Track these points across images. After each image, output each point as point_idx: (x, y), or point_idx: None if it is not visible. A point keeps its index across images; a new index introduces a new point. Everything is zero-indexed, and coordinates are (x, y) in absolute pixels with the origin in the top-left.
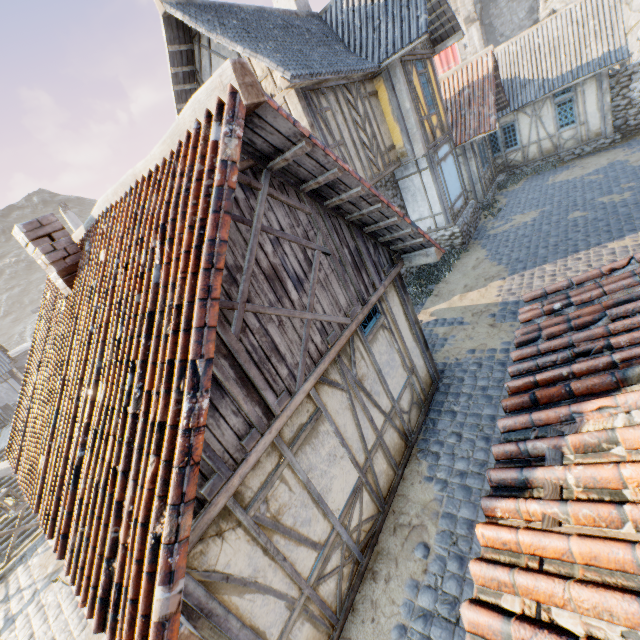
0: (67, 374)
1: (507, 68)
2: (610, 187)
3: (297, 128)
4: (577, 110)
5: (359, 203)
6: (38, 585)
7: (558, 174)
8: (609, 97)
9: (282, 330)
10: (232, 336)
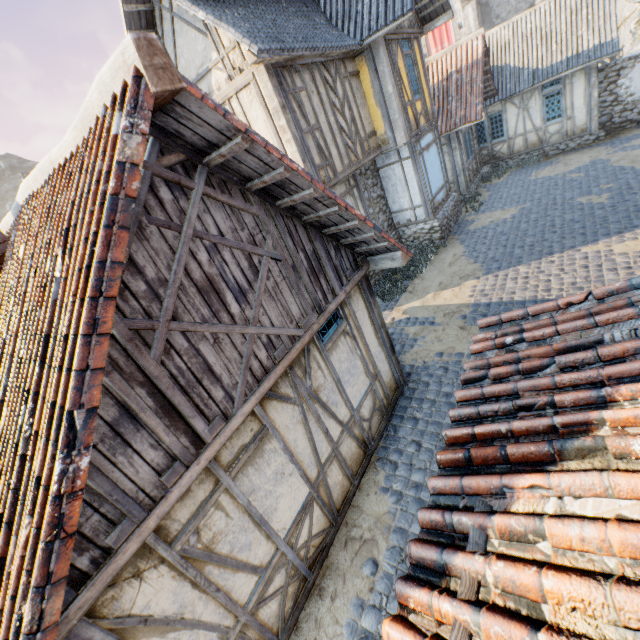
0: None
1: (498, 54)
2: (590, 187)
3: (229, 121)
4: (564, 103)
5: (315, 204)
6: None
7: (541, 169)
8: (597, 92)
9: (218, 348)
10: (151, 361)
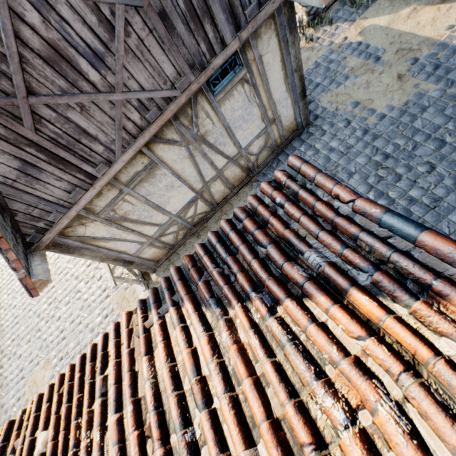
0: None
1: None
2: None
3: None
4: None
5: None
6: None
7: None
8: None
9: (87, 115)
10: (26, 131)
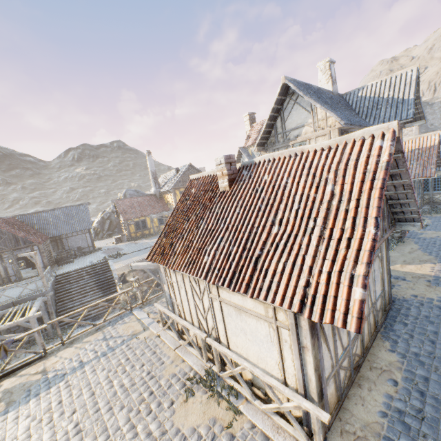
0: (229, 223)
1: None
2: None
3: (402, 149)
4: None
5: (398, 187)
6: (125, 337)
7: None
8: None
9: None
10: None
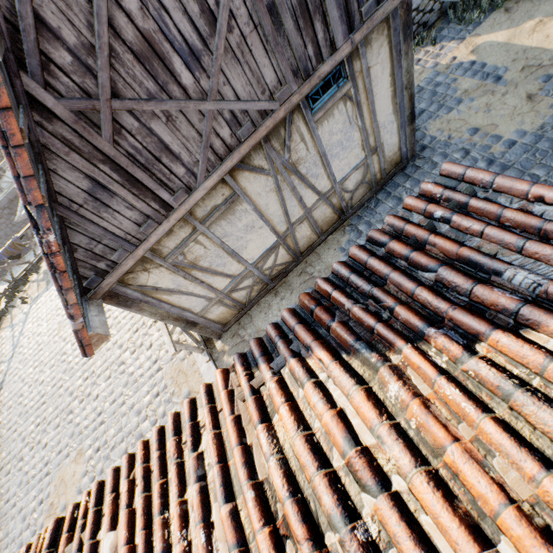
0: None
1: None
2: None
3: None
4: None
5: None
6: None
7: None
8: None
9: (172, 127)
10: (103, 142)
